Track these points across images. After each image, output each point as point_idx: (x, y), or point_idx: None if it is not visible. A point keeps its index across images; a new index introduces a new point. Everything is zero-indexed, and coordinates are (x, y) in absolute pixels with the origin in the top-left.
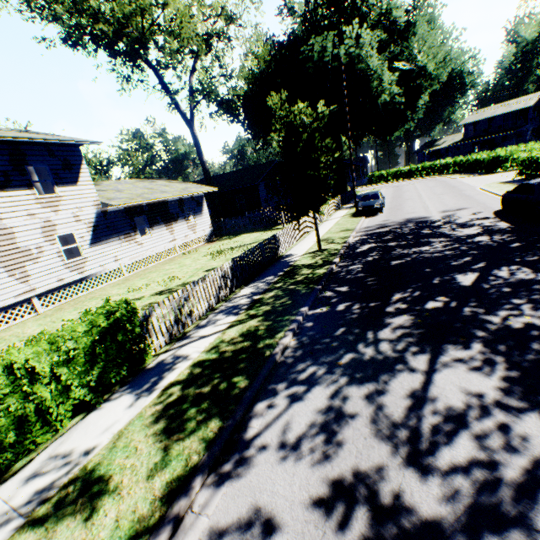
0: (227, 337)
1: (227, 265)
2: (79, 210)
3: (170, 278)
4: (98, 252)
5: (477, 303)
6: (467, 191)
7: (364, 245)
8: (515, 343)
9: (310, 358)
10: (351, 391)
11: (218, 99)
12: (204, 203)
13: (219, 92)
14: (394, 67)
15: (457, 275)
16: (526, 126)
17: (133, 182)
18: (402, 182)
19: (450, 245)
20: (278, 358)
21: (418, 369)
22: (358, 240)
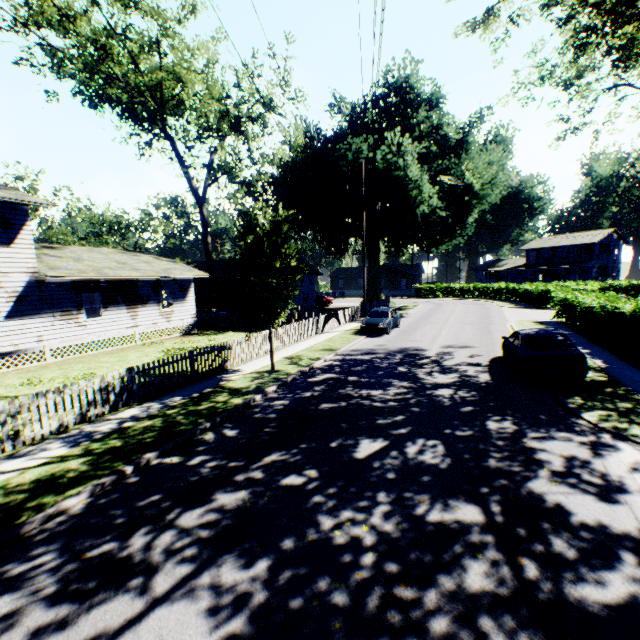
0: (18, 480)
1: (116, 374)
2: (4, 275)
3: (86, 375)
4: (15, 328)
5: (339, 489)
6: (495, 326)
7: (323, 374)
8: (307, 571)
9: (64, 538)
10: (32, 615)
11: (234, 181)
12: (191, 289)
13: (237, 174)
14: (442, 180)
15: (365, 440)
16: (591, 263)
17: (110, 252)
18: (449, 300)
19: (403, 394)
20: (30, 529)
21: (154, 591)
22: (325, 366)
